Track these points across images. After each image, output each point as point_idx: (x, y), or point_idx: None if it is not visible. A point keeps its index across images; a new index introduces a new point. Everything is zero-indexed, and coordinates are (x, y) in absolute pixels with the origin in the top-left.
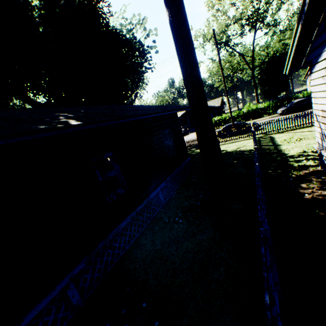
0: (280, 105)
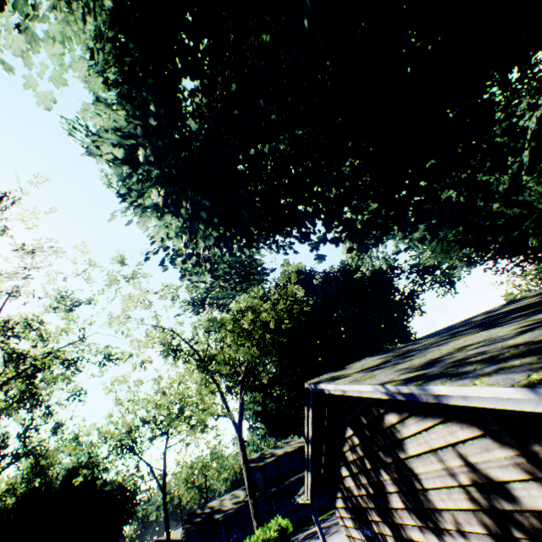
0: None
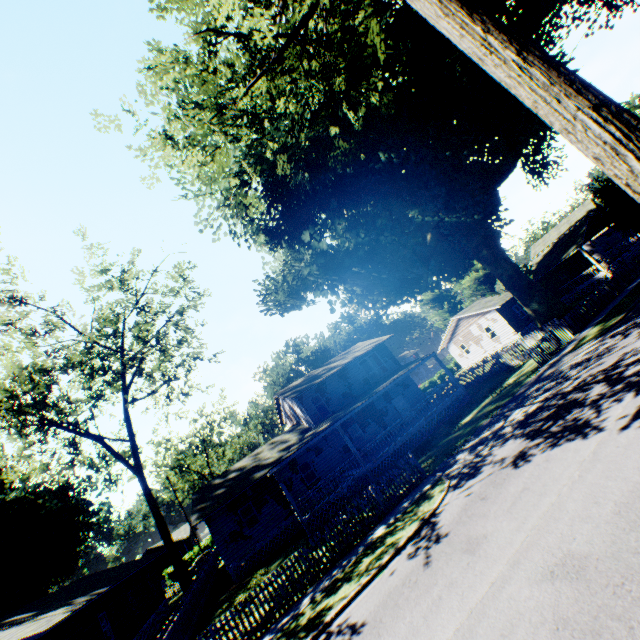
0: None
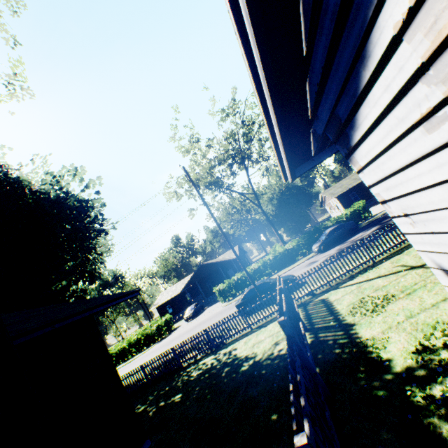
0: (311, 239)
